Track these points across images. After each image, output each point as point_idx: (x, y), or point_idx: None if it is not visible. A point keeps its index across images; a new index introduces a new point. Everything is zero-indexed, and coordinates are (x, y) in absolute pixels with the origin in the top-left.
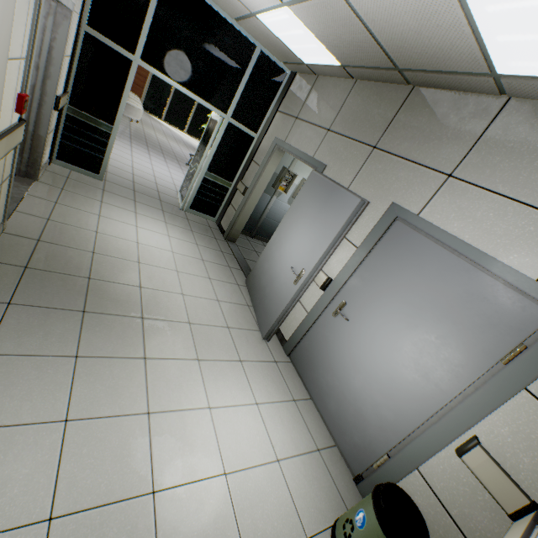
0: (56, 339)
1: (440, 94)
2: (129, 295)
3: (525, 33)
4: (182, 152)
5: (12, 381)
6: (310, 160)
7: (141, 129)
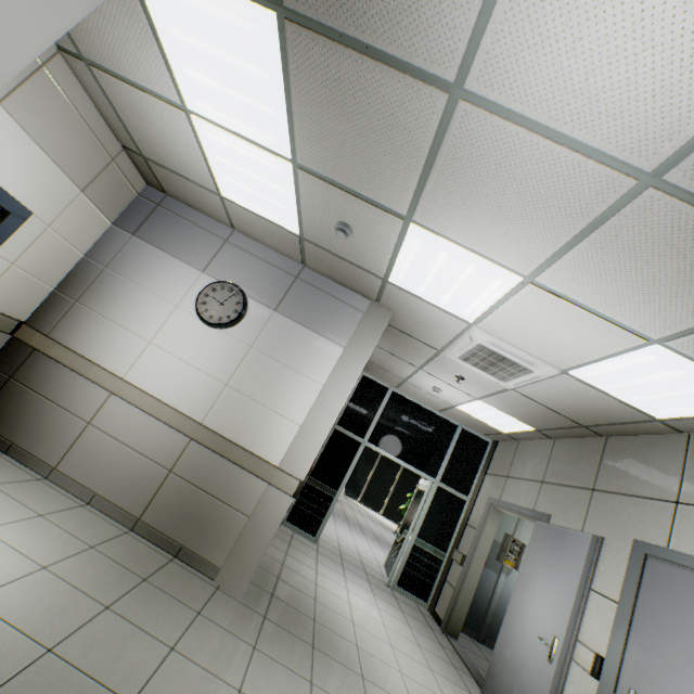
0: (296, 658)
1: (631, 439)
2: (348, 648)
3: (645, 395)
4: (380, 531)
5: (270, 676)
6: (531, 512)
7: (341, 506)
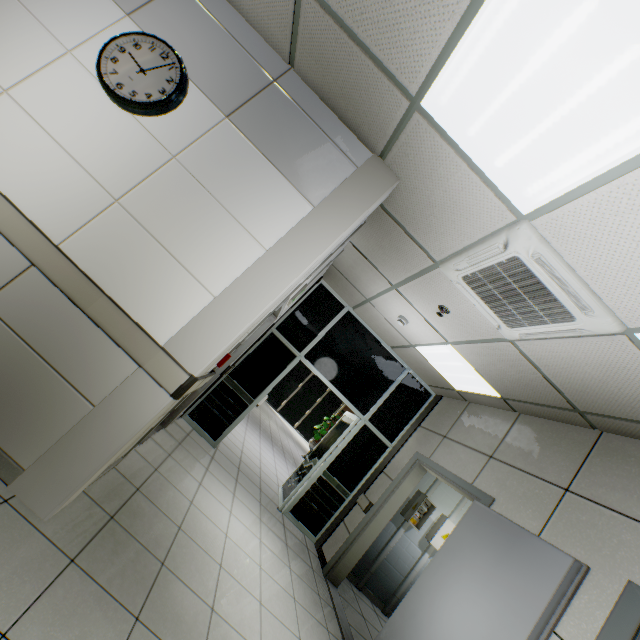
0: None
1: None
2: (196, 616)
3: None
4: (289, 445)
5: None
6: (468, 487)
7: (259, 412)
